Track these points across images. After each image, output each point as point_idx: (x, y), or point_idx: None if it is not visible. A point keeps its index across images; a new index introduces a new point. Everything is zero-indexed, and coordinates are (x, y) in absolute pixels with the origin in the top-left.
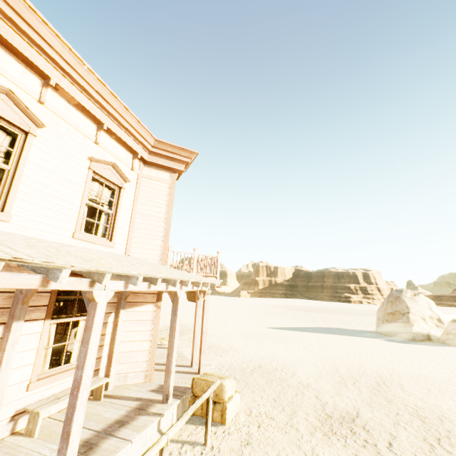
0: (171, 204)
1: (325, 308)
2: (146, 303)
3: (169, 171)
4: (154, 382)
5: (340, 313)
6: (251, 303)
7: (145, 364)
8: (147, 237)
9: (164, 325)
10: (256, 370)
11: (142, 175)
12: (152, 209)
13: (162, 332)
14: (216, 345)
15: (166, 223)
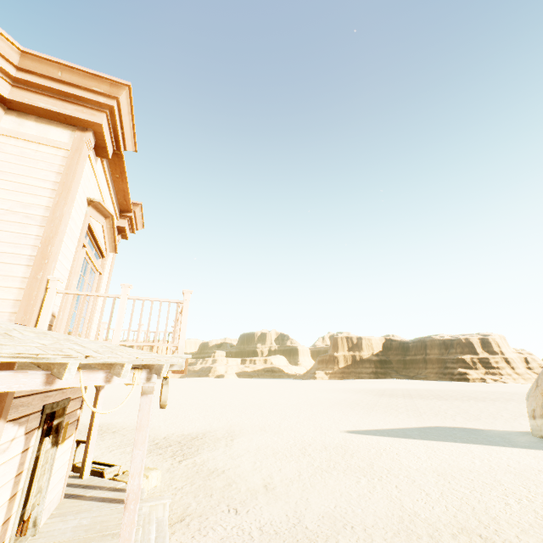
0: (65, 190)
1: (433, 392)
2: None
3: (72, 127)
4: None
5: (458, 398)
6: (328, 388)
7: None
8: None
9: (182, 432)
10: None
11: None
12: (13, 197)
13: (168, 448)
14: (241, 480)
15: (45, 228)
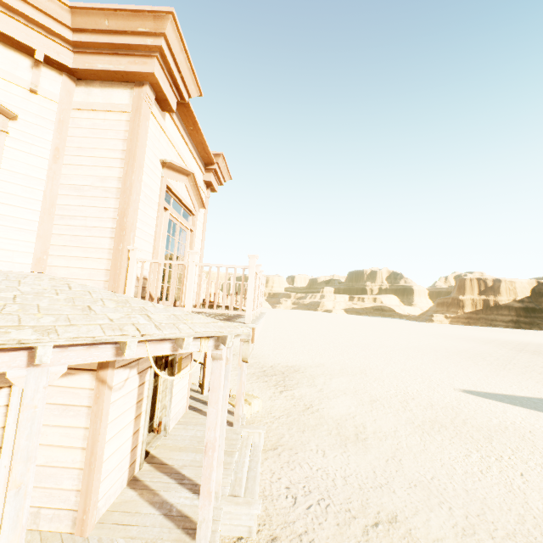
0: (131, 157)
1: None
2: (78, 372)
3: (130, 85)
4: (89, 539)
5: None
6: (446, 335)
7: (75, 496)
8: (81, 234)
9: (286, 364)
10: (376, 536)
11: (71, 106)
12: (93, 173)
13: (273, 377)
14: (333, 422)
15: (120, 199)
